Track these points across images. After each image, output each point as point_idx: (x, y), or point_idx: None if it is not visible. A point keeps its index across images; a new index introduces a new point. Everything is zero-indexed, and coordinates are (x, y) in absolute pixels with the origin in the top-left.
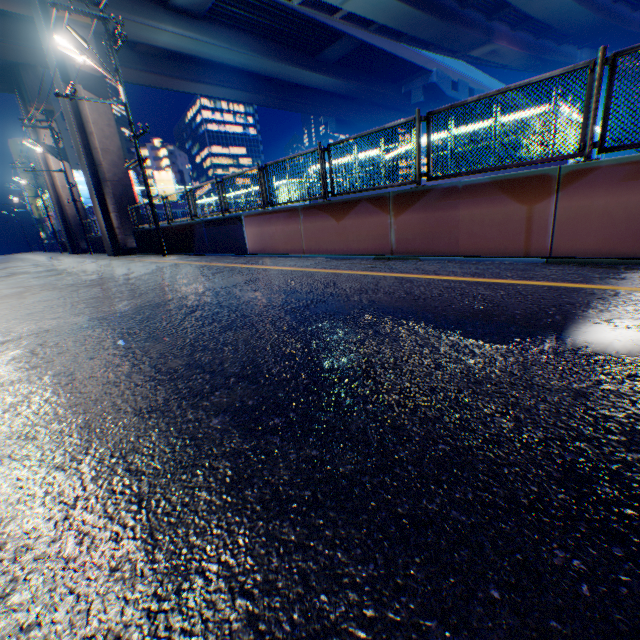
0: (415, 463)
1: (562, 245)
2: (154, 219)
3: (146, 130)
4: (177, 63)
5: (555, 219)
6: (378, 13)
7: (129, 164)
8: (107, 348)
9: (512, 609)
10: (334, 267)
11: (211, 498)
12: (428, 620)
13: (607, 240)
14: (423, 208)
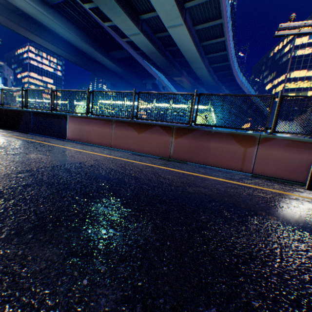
0: None
1: (258, 169)
2: None
3: None
4: (25, 20)
5: (256, 156)
6: (144, 47)
7: None
8: None
9: None
10: (141, 160)
11: None
12: None
13: (277, 170)
14: (192, 137)
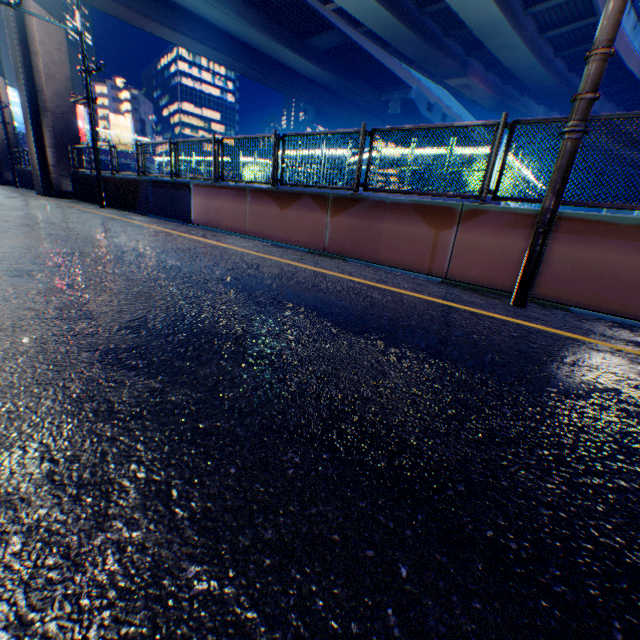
0: (232, 400)
1: (455, 270)
2: (96, 166)
3: (101, 68)
4: (154, 3)
5: (454, 247)
6: (368, 17)
7: (76, 99)
8: (1, 284)
9: (238, 478)
10: (268, 252)
11: (54, 406)
12: (179, 480)
13: (487, 272)
14: (356, 214)
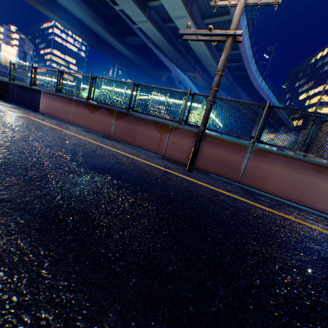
0: (0, 195)
1: (168, 153)
2: None
3: None
4: None
5: (168, 142)
6: (153, 36)
7: None
8: None
9: None
10: (78, 133)
11: None
12: None
13: (180, 155)
14: (127, 121)
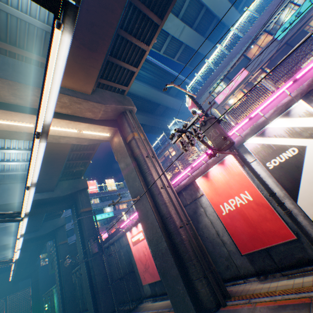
0: None
1: None
2: None
3: None
4: None
5: None
6: (191, 41)
7: None
8: None
9: None
10: None
11: None
12: None
13: None
14: None
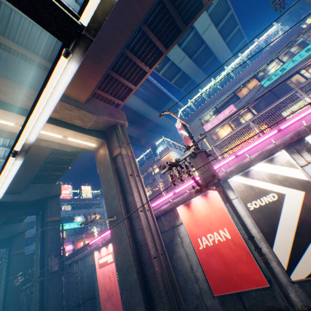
0: None
1: None
2: None
3: None
4: None
5: None
6: (188, 70)
7: None
8: None
9: None
10: None
11: None
12: None
13: None
14: None
